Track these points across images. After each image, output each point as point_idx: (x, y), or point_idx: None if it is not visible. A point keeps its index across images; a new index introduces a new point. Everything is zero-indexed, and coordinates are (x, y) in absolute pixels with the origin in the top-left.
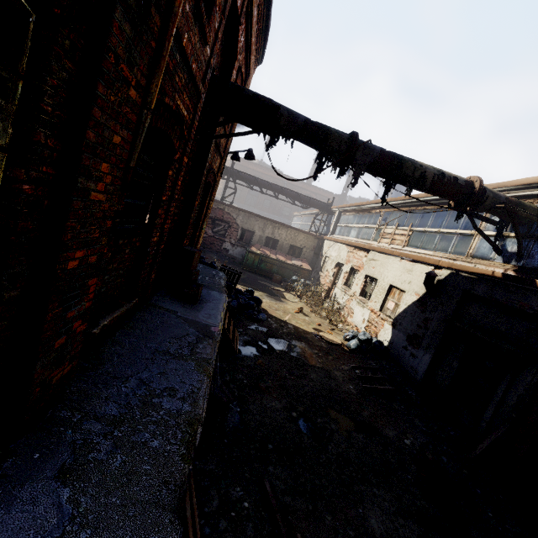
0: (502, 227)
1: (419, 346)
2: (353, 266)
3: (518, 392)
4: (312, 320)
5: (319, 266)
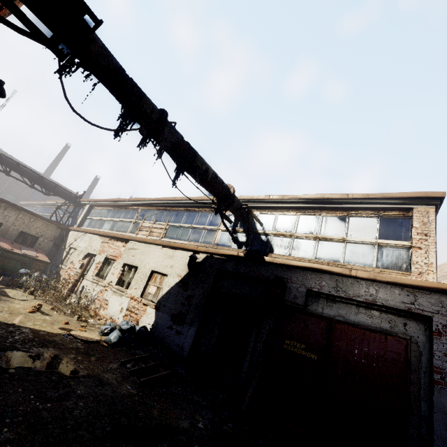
0: (236, 224)
1: (184, 323)
2: (108, 256)
3: (262, 339)
4: (55, 319)
5: (61, 259)
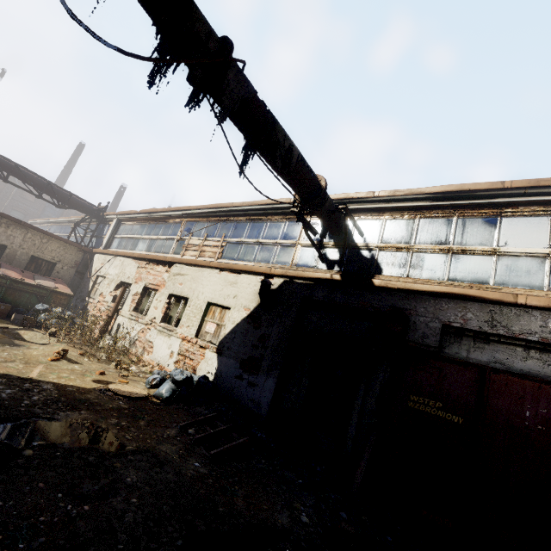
0: (323, 236)
1: (259, 371)
2: (148, 285)
3: (375, 393)
4: (87, 368)
5: (87, 290)
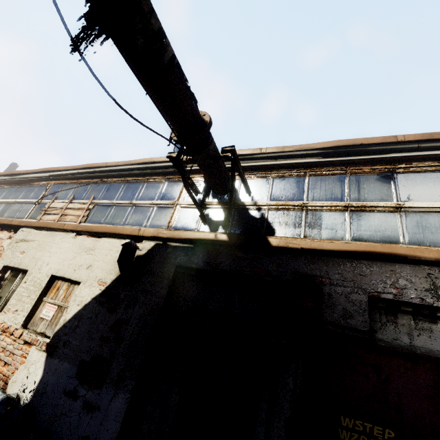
0: (206, 194)
1: (105, 381)
2: None
3: (283, 415)
4: None
5: None
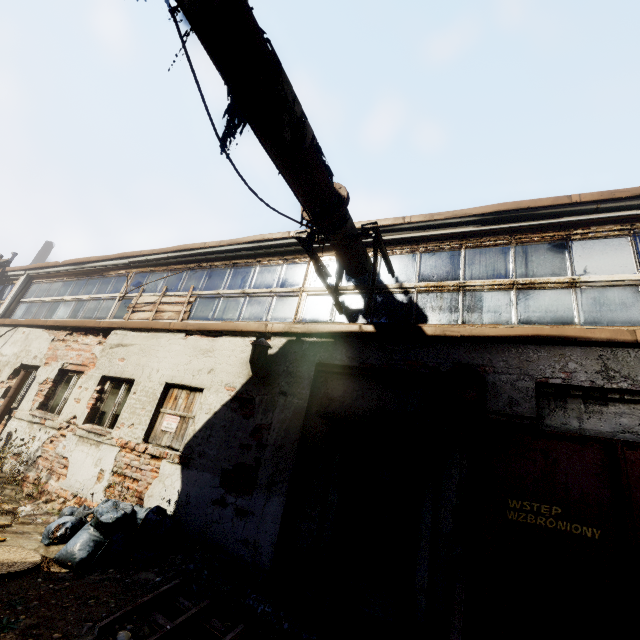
0: (339, 278)
1: (254, 487)
2: (67, 366)
3: (450, 504)
4: None
5: None
